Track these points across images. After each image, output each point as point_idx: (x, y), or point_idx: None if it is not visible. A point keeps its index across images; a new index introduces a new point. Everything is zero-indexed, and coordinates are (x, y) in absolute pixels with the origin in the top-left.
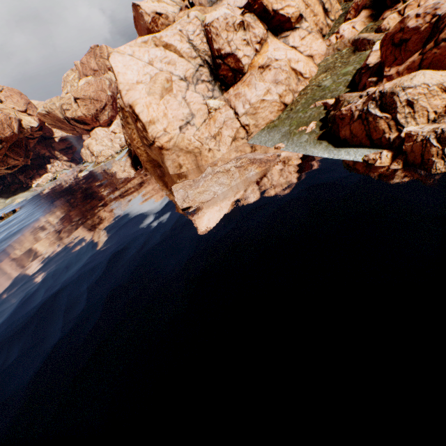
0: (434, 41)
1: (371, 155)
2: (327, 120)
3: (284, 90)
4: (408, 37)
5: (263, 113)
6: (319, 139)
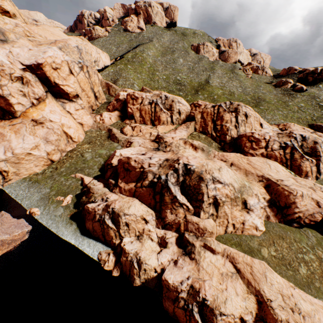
0: (141, 183)
1: (103, 253)
2: (80, 203)
3: (53, 149)
4: (131, 169)
5: (28, 164)
6: (72, 217)
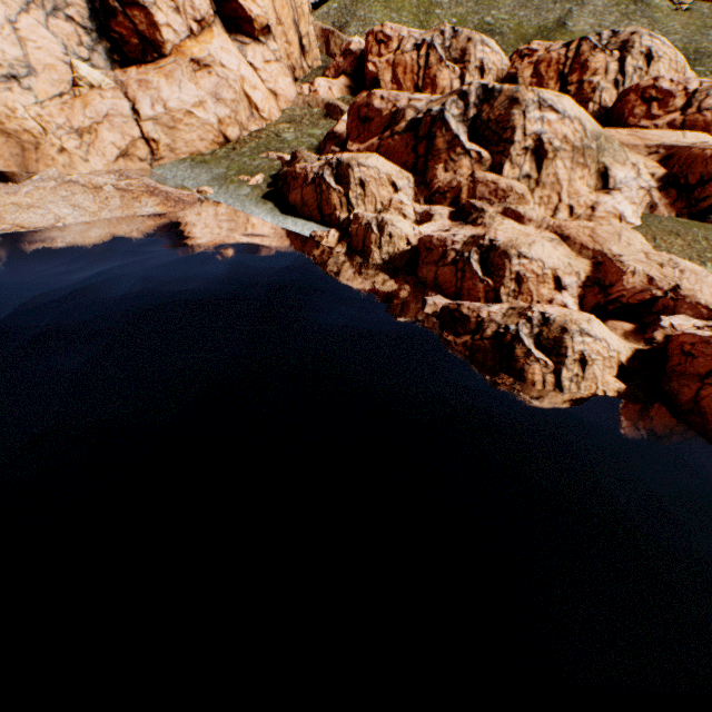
0: (391, 131)
1: (319, 231)
2: (279, 177)
3: (229, 117)
4: (373, 117)
5: (189, 134)
6: (265, 197)
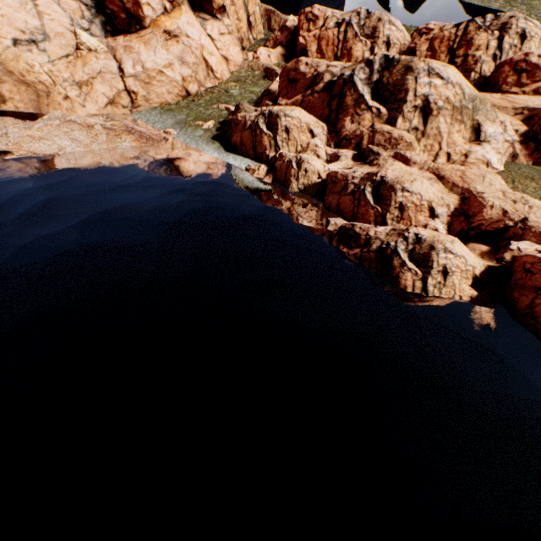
0: (312, 90)
1: (253, 166)
2: (225, 123)
3: (190, 76)
4: (299, 79)
5: (160, 88)
6: (214, 138)
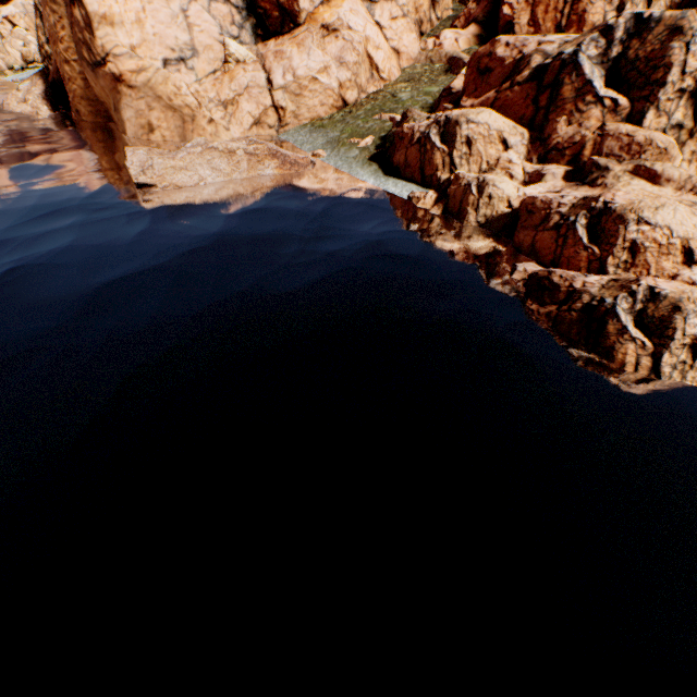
0: (511, 82)
1: (418, 193)
2: (387, 138)
3: (349, 80)
4: (493, 67)
5: (311, 100)
6: (371, 159)
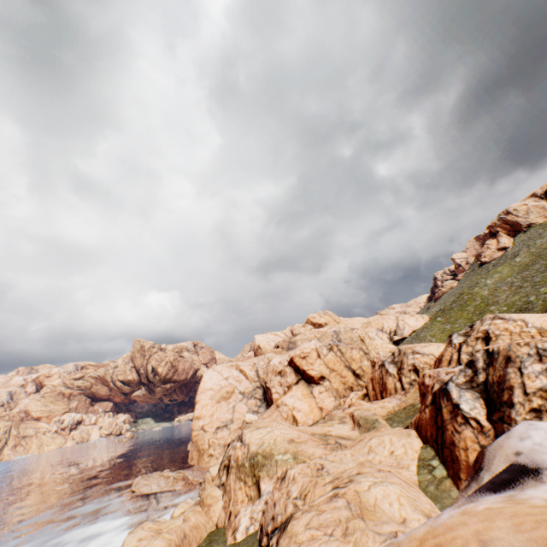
0: None
1: None
2: None
3: None
4: None
5: None
6: None
